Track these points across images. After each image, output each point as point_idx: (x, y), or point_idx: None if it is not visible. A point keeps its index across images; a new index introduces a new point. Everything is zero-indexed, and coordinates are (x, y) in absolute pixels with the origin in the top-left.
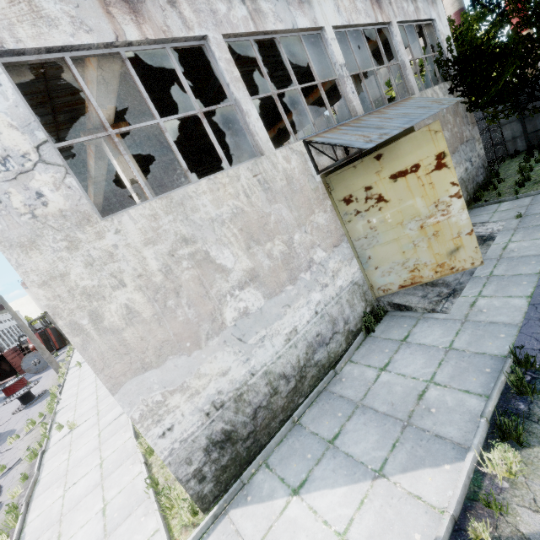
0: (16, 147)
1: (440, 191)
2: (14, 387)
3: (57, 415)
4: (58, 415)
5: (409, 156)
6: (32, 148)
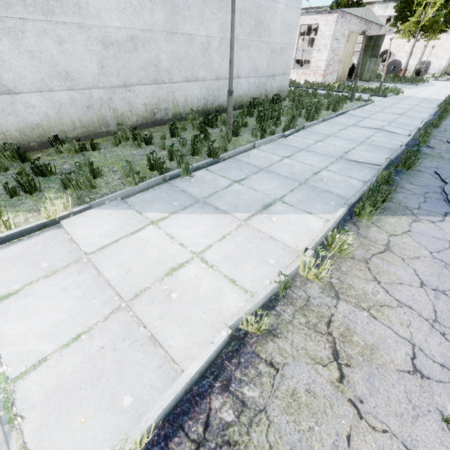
0: None
1: None
2: None
3: None
4: None
5: None
6: None
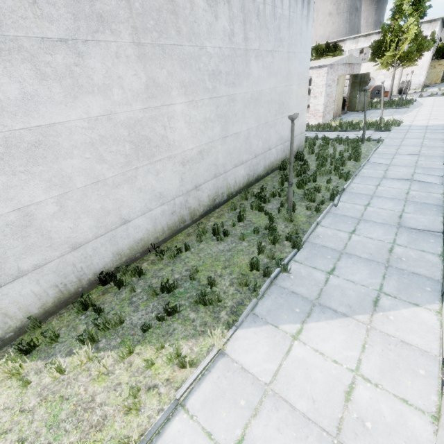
0: None
1: (442, 69)
2: None
3: None
4: None
5: (442, 62)
6: None
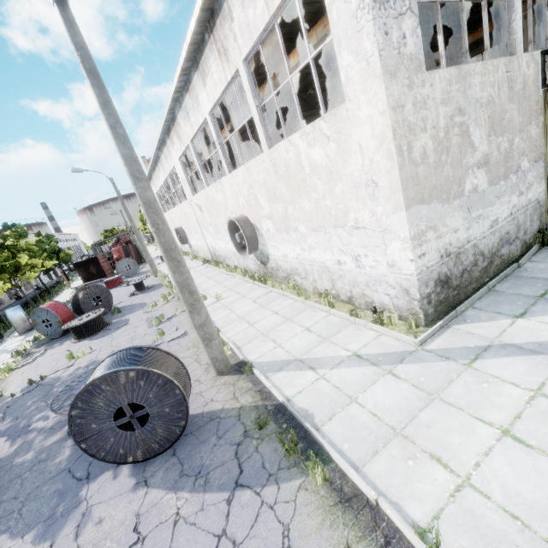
0: None
1: None
2: (115, 282)
3: None
4: None
5: None
6: None
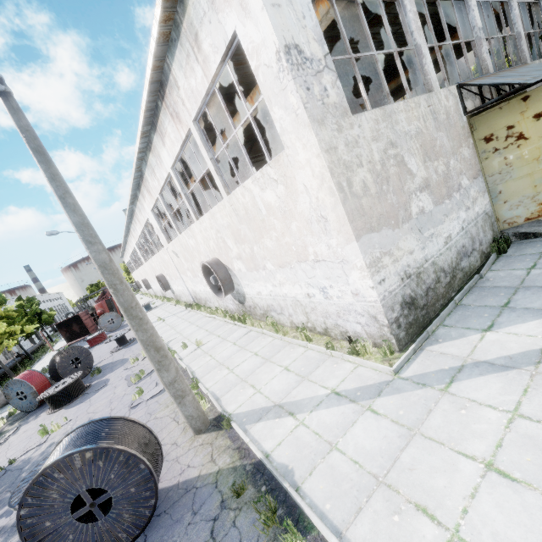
0: (316, 54)
1: None
2: (97, 339)
3: (169, 344)
4: (170, 344)
5: None
6: (322, 56)
